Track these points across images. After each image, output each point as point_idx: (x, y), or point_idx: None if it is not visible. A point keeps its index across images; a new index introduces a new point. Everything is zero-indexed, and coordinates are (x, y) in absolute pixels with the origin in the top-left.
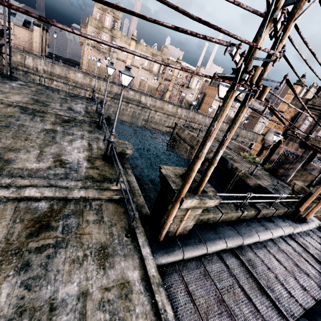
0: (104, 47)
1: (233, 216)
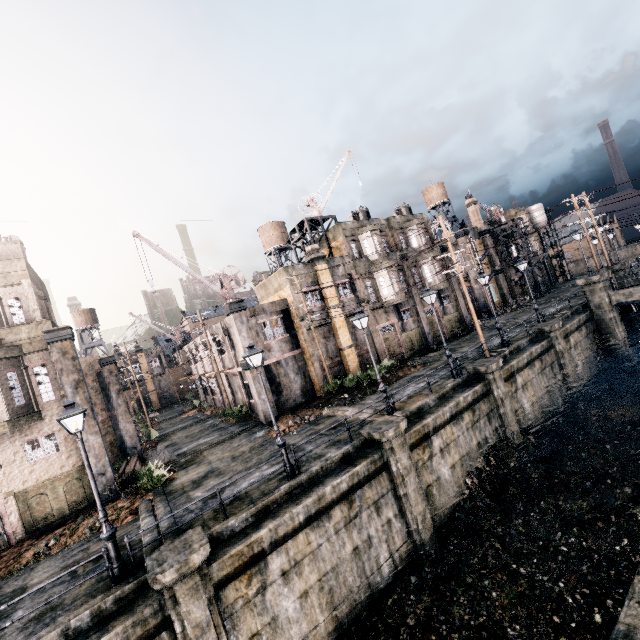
0: None
1: None
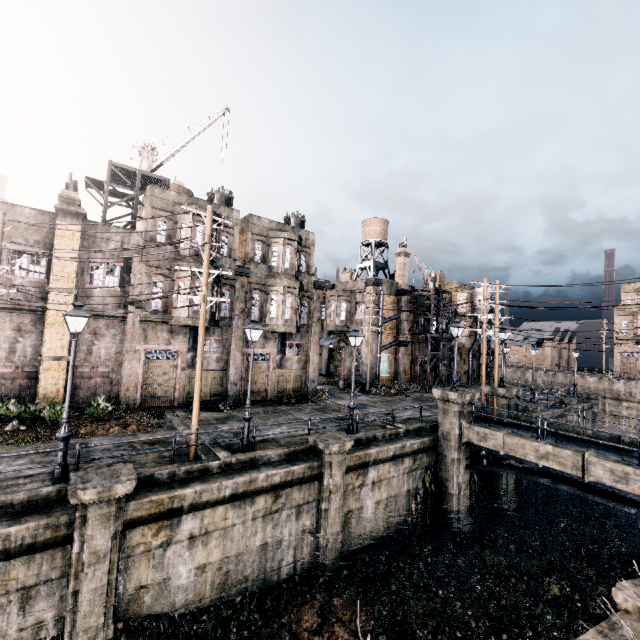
0: (636, 335)
1: (568, 431)
